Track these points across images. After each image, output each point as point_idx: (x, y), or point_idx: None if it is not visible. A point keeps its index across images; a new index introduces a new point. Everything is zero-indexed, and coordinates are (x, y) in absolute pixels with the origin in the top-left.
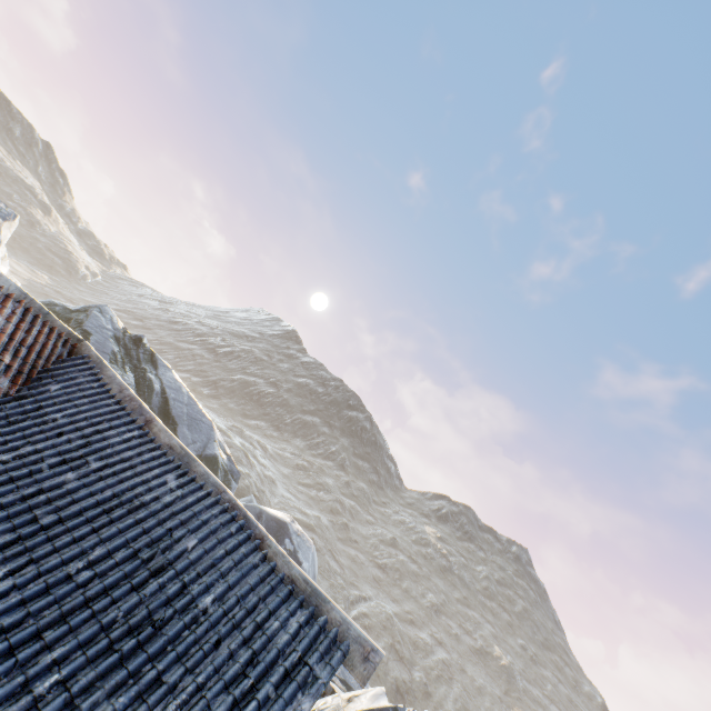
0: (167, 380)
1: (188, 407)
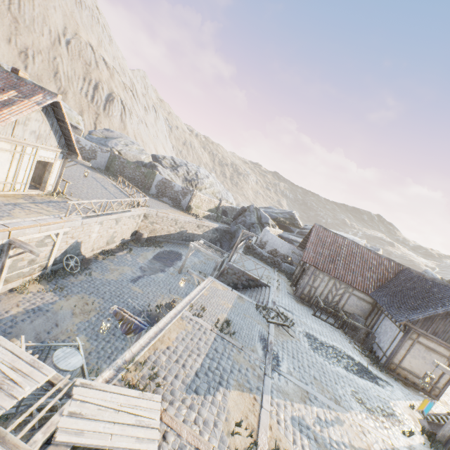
0: None
1: None
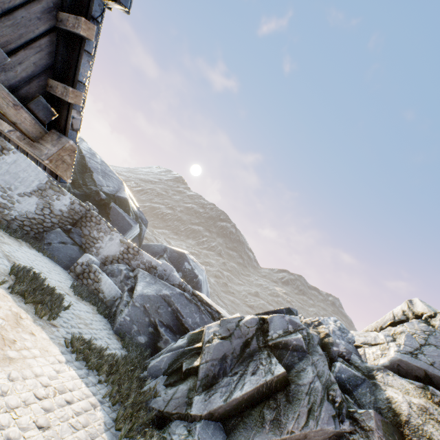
0: (82, 146)
1: (101, 166)
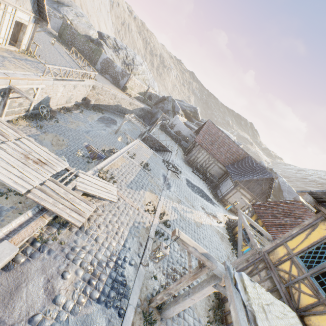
0: (280, 180)
1: (287, 188)
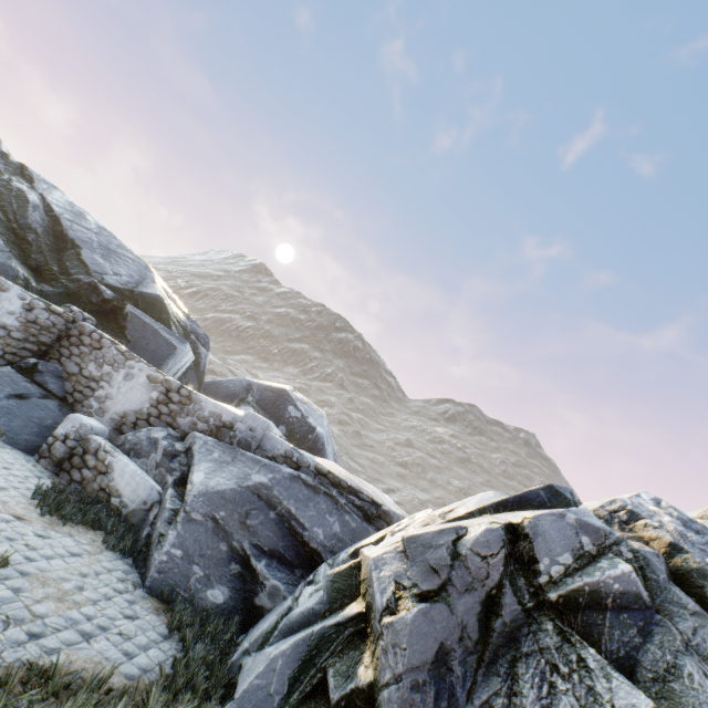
0: (53, 198)
1: (99, 236)
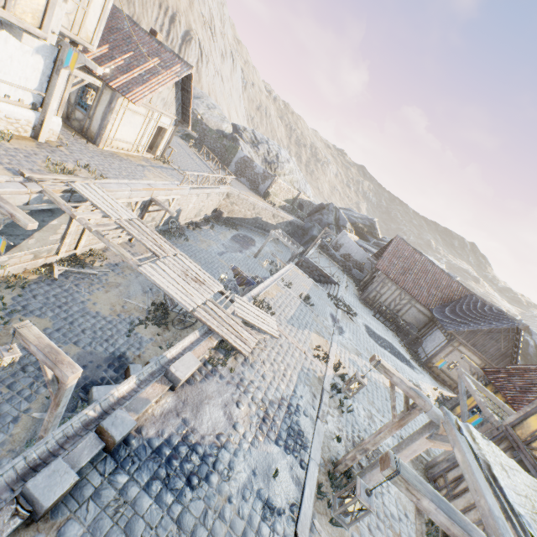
0: None
1: None
